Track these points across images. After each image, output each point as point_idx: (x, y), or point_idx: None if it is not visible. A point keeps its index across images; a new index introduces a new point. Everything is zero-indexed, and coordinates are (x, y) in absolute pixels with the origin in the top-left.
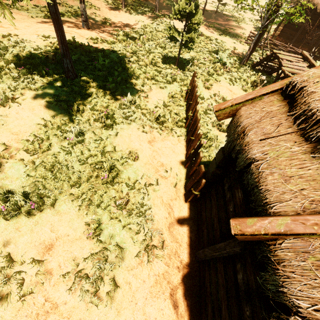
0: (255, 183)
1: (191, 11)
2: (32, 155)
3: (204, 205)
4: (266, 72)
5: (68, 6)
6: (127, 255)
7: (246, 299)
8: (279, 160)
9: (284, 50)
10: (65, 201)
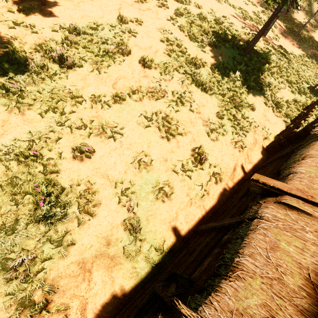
0: None
1: None
2: (212, 72)
3: (279, 151)
4: None
5: (258, 16)
6: (227, 135)
7: None
8: None
9: None
10: (215, 97)
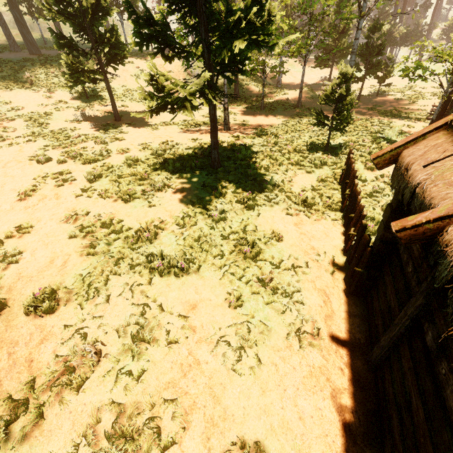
0: (421, 201)
1: (341, 95)
2: (181, 228)
3: (376, 292)
4: None
5: None
6: (272, 334)
7: (439, 355)
8: (444, 175)
9: None
10: (208, 269)
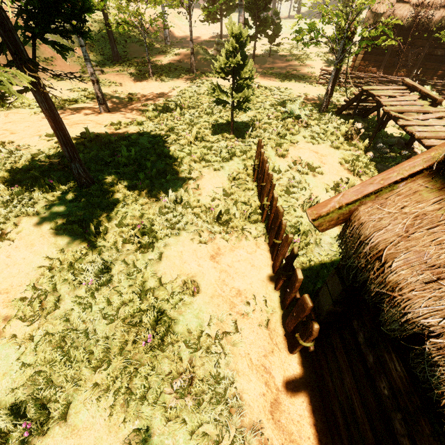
0: None
1: (237, 64)
2: (30, 324)
3: (325, 360)
4: (359, 115)
5: (81, 89)
6: None
7: None
8: None
9: (373, 81)
10: (86, 401)
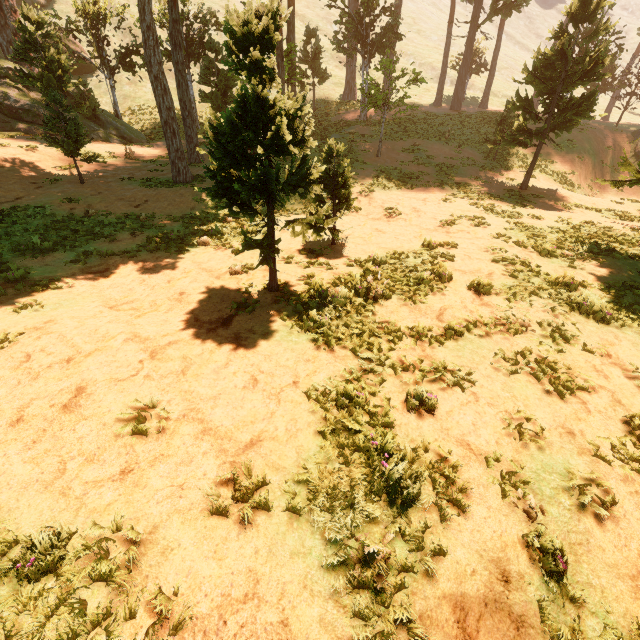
0: None
1: None
2: (604, 294)
3: None
4: None
5: None
6: None
7: None
8: None
9: None
10: (632, 331)
